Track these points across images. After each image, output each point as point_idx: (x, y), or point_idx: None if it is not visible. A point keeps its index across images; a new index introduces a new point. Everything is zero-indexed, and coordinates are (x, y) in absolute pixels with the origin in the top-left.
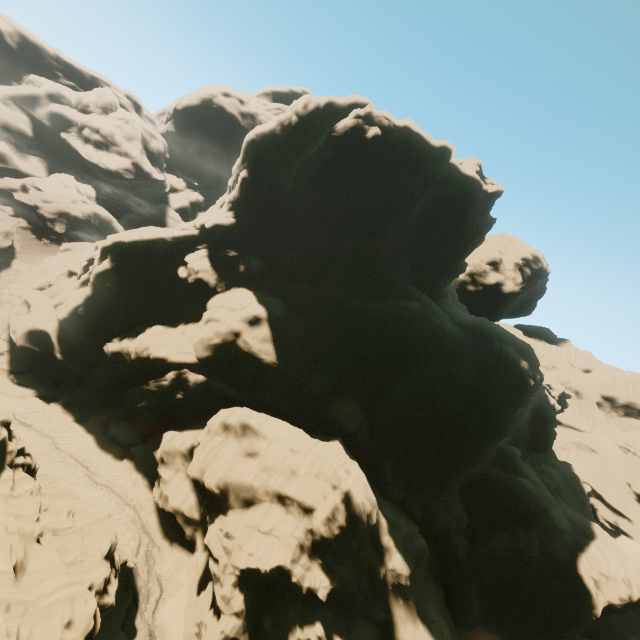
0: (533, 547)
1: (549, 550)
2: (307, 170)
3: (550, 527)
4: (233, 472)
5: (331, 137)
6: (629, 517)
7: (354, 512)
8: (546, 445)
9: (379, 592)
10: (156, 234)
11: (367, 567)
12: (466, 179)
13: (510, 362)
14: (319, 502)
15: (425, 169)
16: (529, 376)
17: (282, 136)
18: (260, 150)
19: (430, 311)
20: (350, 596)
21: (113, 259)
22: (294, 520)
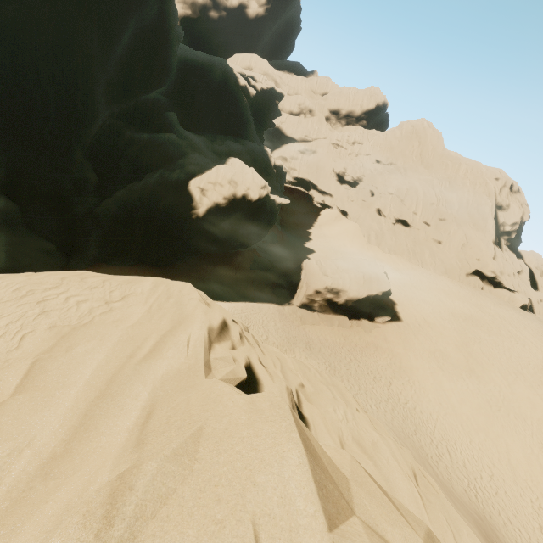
0: (150, 180)
1: (166, 179)
2: None
3: (180, 164)
4: None
5: None
6: (331, 193)
7: None
8: (241, 130)
9: None
10: None
11: None
12: None
13: None
14: None
15: None
16: None
17: None
18: None
19: None
20: None
21: None
22: None
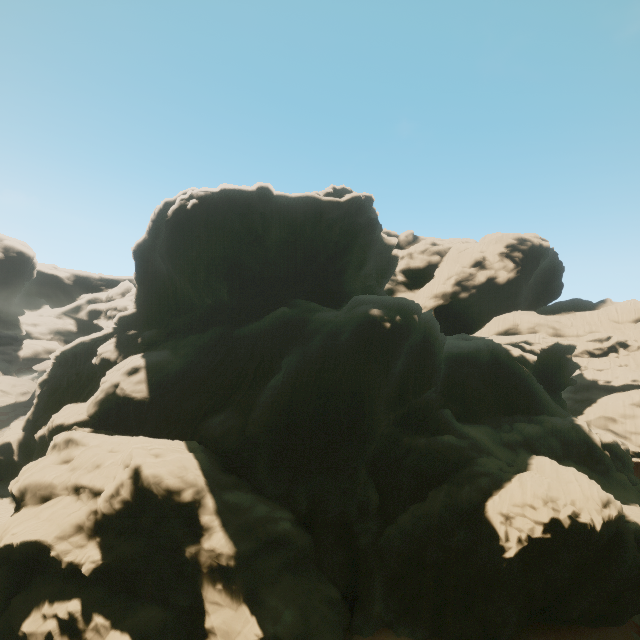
0: (435, 502)
1: (454, 499)
2: (163, 250)
3: (467, 475)
4: (36, 475)
5: (167, 221)
6: None
7: (143, 485)
8: (529, 404)
9: (186, 575)
10: (76, 340)
11: (168, 546)
12: (298, 200)
13: (361, 316)
14: (108, 483)
15: (258, 209)
16: (385, 320)
17: (149, 239)
18: (139, 255)
19: (304, 310)
20: (136, 576)
21: (52, 370)
22: (80, 504)
